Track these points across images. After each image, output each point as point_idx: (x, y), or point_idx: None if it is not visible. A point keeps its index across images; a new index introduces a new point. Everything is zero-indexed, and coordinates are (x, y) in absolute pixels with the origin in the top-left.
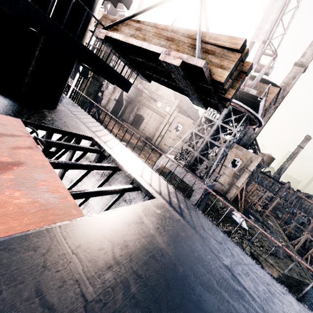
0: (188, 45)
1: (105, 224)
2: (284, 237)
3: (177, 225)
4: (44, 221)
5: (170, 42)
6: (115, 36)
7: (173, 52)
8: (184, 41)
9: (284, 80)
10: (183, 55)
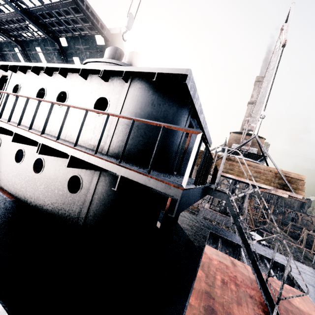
0: (271, 176)
1: (313, 295)
2: (291, 240)
3: (312, 279)
4: (312, 304)
5: (260, 175)
6: (228, 176)
7: (279, 190)
8: (267, 173)
9: (245, 115)
10: (287, 192)
